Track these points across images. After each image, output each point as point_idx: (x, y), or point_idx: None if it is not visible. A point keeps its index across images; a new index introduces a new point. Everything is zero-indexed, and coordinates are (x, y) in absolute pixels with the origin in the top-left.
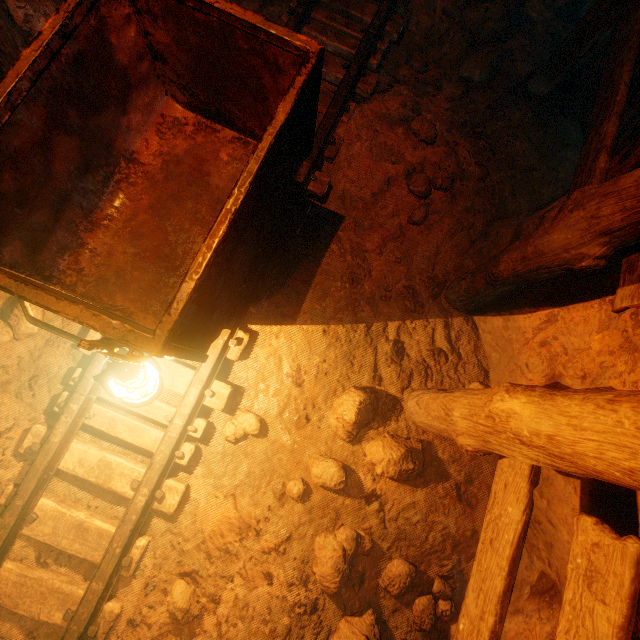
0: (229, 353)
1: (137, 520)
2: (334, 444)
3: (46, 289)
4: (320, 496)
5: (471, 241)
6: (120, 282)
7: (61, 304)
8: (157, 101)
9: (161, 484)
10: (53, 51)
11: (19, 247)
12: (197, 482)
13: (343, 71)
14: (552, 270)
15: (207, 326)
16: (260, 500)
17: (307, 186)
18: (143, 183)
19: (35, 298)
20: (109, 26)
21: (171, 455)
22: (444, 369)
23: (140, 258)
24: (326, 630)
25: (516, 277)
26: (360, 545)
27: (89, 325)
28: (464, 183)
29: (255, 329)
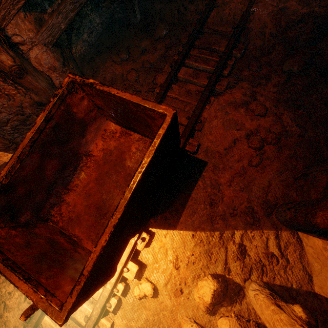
0: (138, 246)
1: None
2: (197, 311)
3: (17, 269)
4: None
5: (294, 178)
6: (78, 221)
7: (20, 282)
8: (102, 124)
9: (98, 321)
10: (41, 129)
11: (29, 213)
12: (118, 320)
13: (207, 80)
14: None
15: (109, 268)
16: None
17: (184, 148)
18: (93, 166)
19: (10, 277)
20: (72, 105)
21: (104, 304)
22: (276, 268)
23: (88, 207)
24: None
25: None
26: None
27: (31, 298)
28: (288, 138)
29: (153, 230)
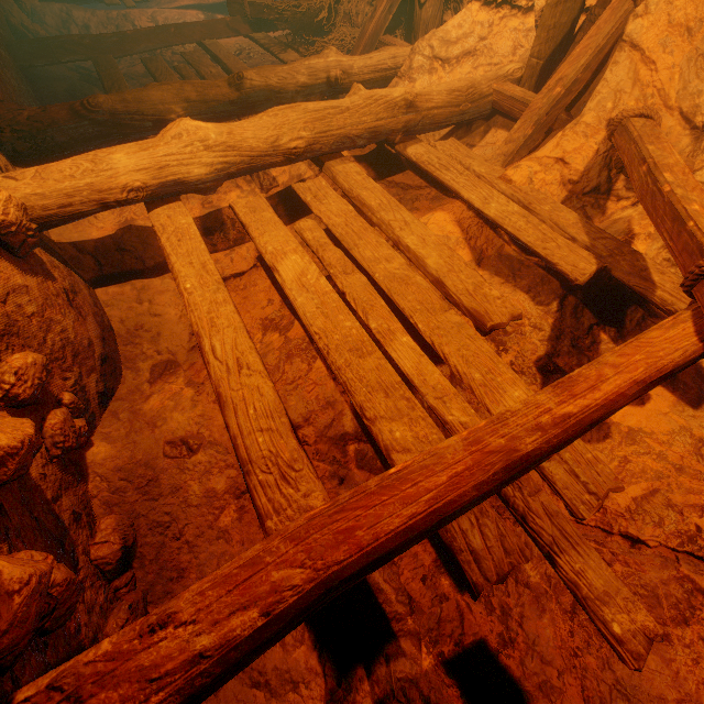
0: None
1: None
2: None
3: None
4: None
5: None
6: None
7: None
8: None
9: None
10: None
11: None
12: None
13: None
14: (146, 119)
15: None
16: None
17: None
18: None
19: None
20: None
21: None
22: None
23: None
24: None
25: (113, 116)
26: None
27: None
28: None
29: None
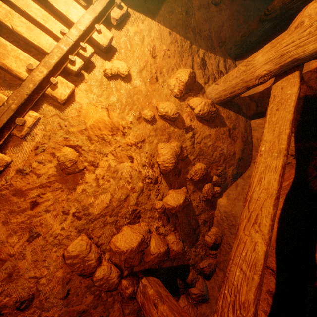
0: (113, 11)
1: (34, 89)
2: (170, 98)
3: None
4: (161, 124)
5: (238, 25)
6: None
7: None
8: None
9: (55, 76)
10: None
11: None
12: (81, 93)
13: None
14: None
15: None
16: (125, 117)
17: None
18: None
19: None
20: None
21: (64, 58)
22: None
23: None
24: (161, 195)
25: (281, 9)
26: (181, 153)
27: None
28: None
29: (128, 12)
